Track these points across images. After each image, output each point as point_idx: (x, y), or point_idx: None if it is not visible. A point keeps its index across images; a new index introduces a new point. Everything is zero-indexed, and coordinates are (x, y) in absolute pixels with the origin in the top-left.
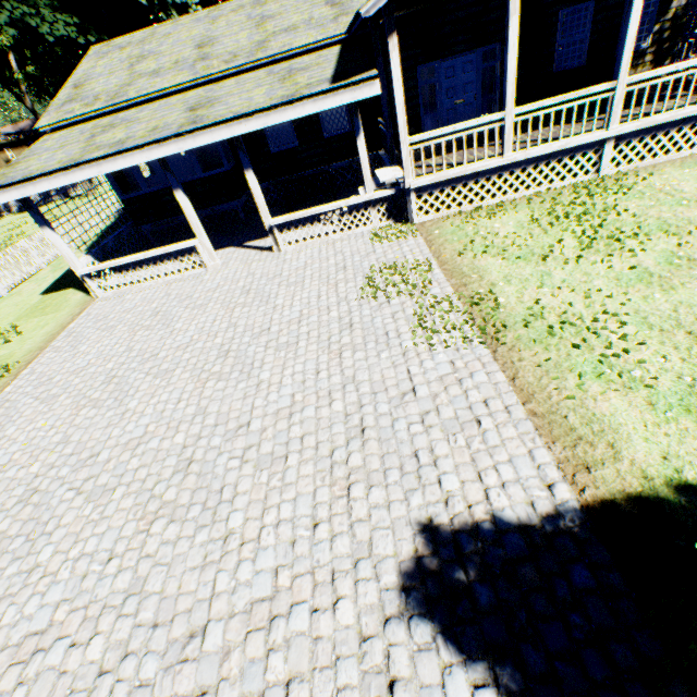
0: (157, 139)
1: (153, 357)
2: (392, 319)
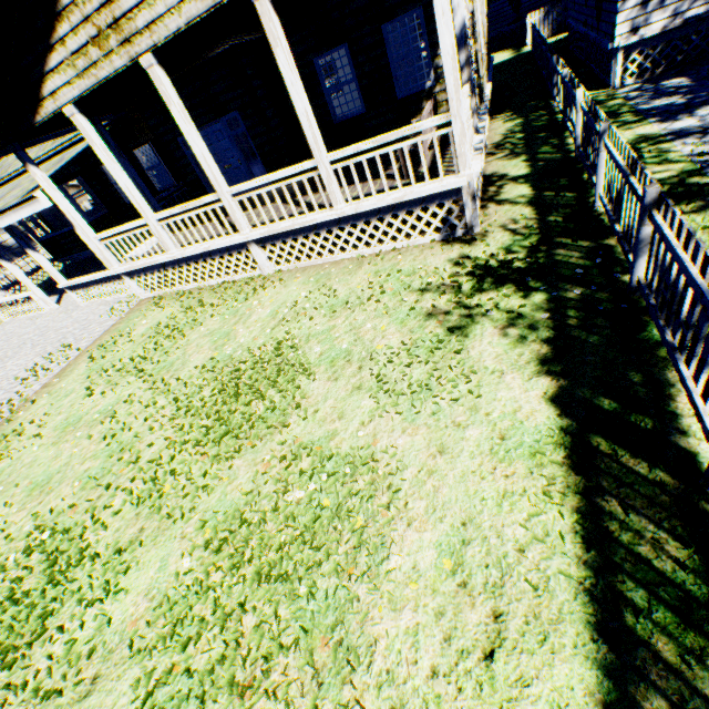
0: None
1: None
2: None
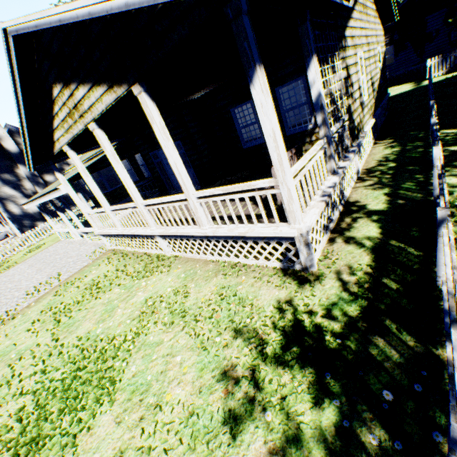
0: (34, 198)
1: (7, 282)
2: (5, 310)
